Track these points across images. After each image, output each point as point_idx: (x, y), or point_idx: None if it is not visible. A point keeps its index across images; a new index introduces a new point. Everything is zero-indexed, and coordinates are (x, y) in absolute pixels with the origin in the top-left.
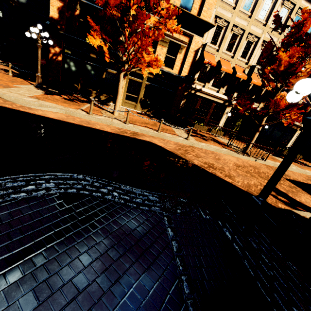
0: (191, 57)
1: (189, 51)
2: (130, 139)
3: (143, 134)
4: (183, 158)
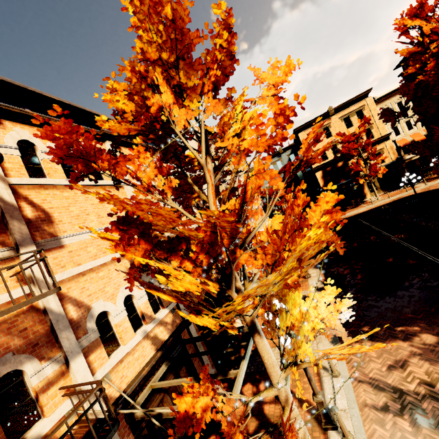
0: (391, 150)
1: (388, 149)
2: (399, 199)
3: (401, 196)
4: (428, 191)
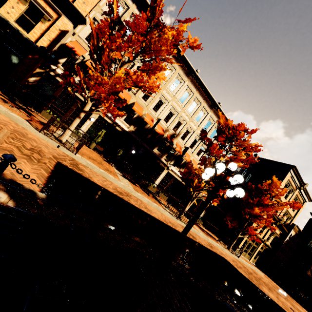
0: (55, 34)
1: (54, 26)
2: None
3: None
4: None
